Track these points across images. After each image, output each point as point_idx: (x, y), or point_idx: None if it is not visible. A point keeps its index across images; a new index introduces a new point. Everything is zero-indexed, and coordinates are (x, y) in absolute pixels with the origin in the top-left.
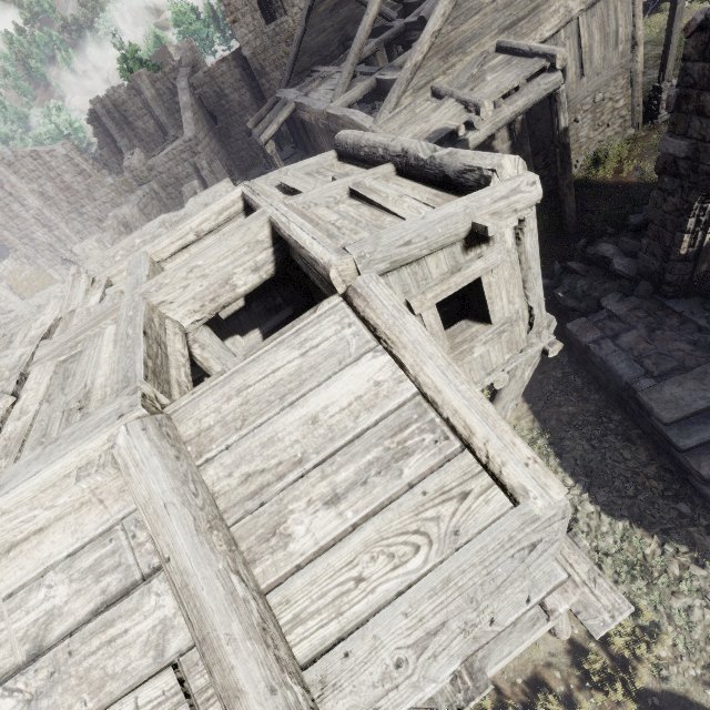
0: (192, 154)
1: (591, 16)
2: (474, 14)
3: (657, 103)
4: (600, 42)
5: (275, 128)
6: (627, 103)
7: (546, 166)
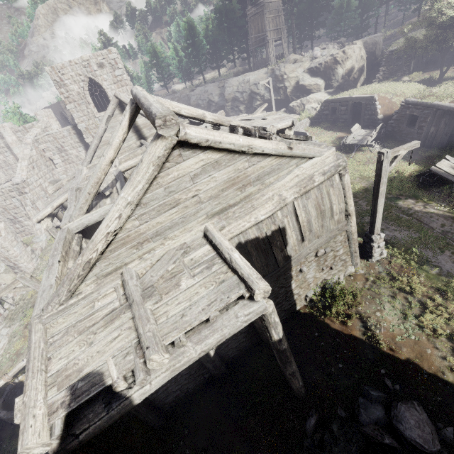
0: (19, 193)
1: (307, 198)
2: (170, 208)
3: (370, 247)
4: (317, 216)
5: (49, 210)
6: (346, 251)
7: (277, 304)
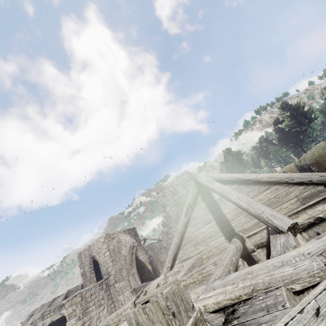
0: None
1: None
2: None
3: None
4: None
5: None
6: None
7: None
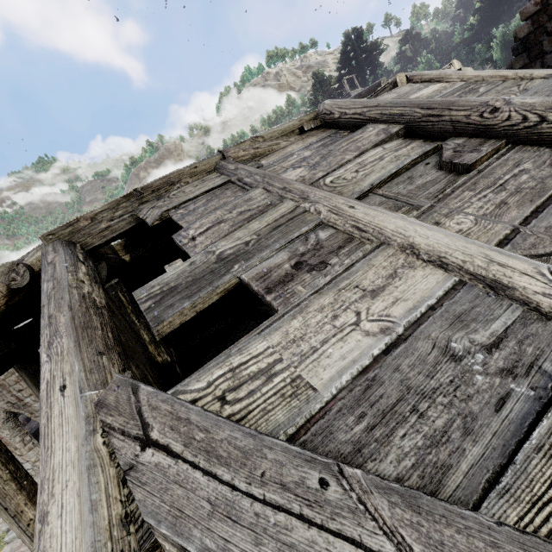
0: None
1: None
2: None
3: None
4: None
5: None
6: None
7: None
